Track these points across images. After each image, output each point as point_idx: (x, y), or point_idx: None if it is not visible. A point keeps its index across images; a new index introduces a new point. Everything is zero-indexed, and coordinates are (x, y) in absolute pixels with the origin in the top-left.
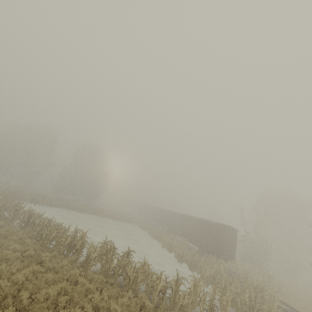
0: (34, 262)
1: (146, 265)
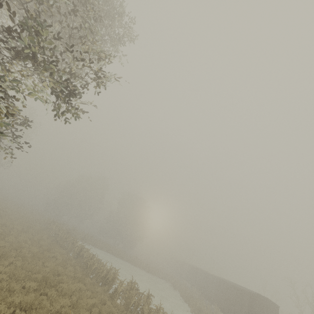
0: (81, 281)
1: (162, 312)
